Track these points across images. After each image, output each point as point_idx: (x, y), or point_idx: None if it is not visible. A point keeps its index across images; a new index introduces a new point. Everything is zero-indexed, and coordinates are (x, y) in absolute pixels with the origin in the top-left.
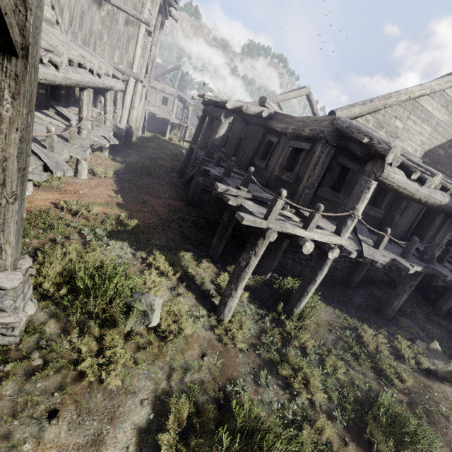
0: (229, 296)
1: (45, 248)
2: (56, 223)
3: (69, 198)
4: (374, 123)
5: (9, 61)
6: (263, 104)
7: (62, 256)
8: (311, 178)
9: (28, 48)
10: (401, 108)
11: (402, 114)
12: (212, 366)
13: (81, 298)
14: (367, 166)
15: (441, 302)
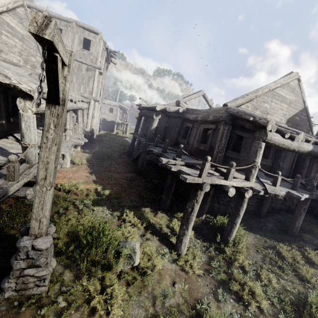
0: (183, 235)
1: (54, 218)
2: (57, 200)
3: (62, 181)
4: (252, 107)
5: (55, 108)
6: (179, 105)
7: (66, 222)
8: (220, 146)
9: (65, 100)
10: (266, 96)
11: (267, 99)
12: (182, 290)
13: (85, 250)
14: (256, 134)
15: None
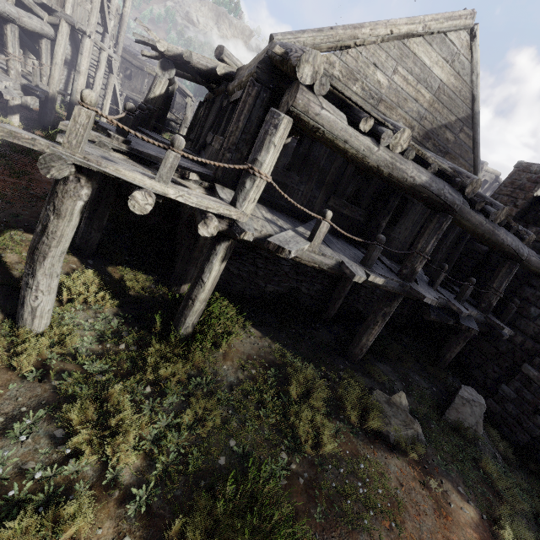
0: (26, 287)
1: None
2: None
3: None
4: (343, 69)
5: None
6: (221, 57)
7: None
8: (234, 135)
9: None
10: (383, 51)
11: (386, 62)
12: None
13: None
14: (284, 96)
15: (444, 349)
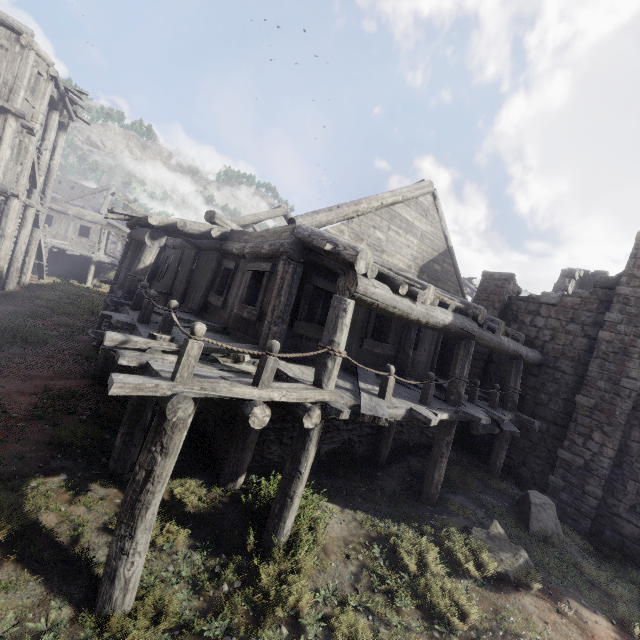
0: (120, 554)
1: None
2: None
3: None
4: (351, 234)
5: None
6: (212, 221)
7: None
8: (277, 309)
9: None
10: (377, 216)
11: (381, 223)
12: None
13: None
14: (339, 281)
15: (492, 457)
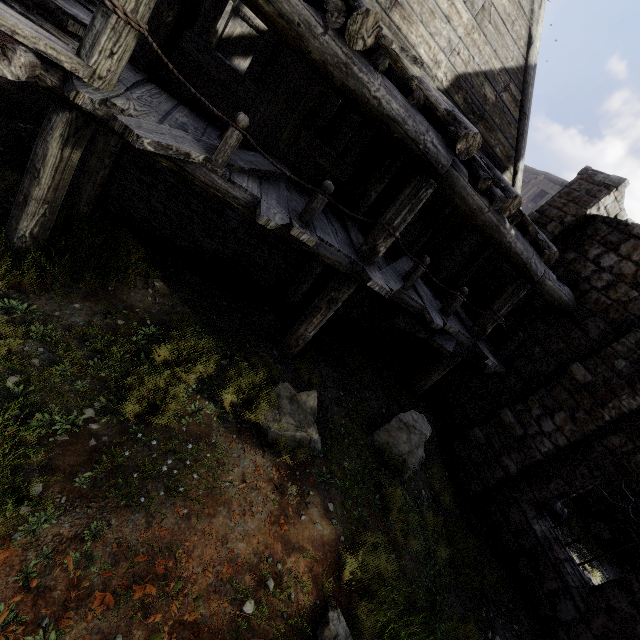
0: None
1: None
2: None
3: None
4: None
5: None
6: None
7: None
8: None
9: None
10: None
11: None
12: None
13: None
14: None
15: (421, 374)
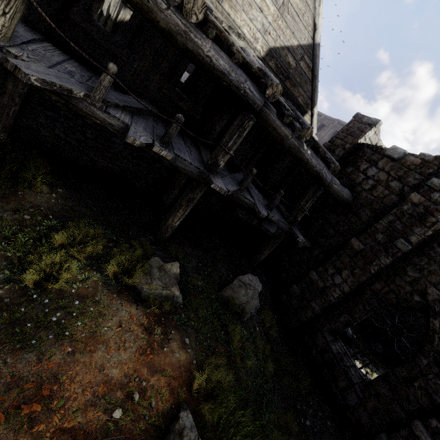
0: None
1: None
2: None
3: None
4: None
5: None
6: None
7: None
8: None
9: None
10: None
11: None
12: None
13: None
14: None
15: (257, 250)
